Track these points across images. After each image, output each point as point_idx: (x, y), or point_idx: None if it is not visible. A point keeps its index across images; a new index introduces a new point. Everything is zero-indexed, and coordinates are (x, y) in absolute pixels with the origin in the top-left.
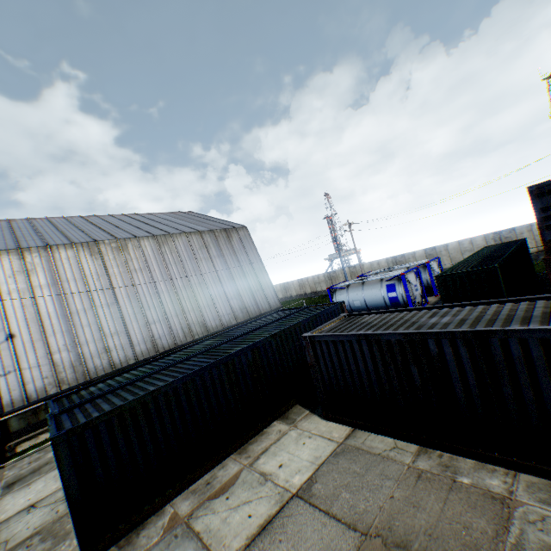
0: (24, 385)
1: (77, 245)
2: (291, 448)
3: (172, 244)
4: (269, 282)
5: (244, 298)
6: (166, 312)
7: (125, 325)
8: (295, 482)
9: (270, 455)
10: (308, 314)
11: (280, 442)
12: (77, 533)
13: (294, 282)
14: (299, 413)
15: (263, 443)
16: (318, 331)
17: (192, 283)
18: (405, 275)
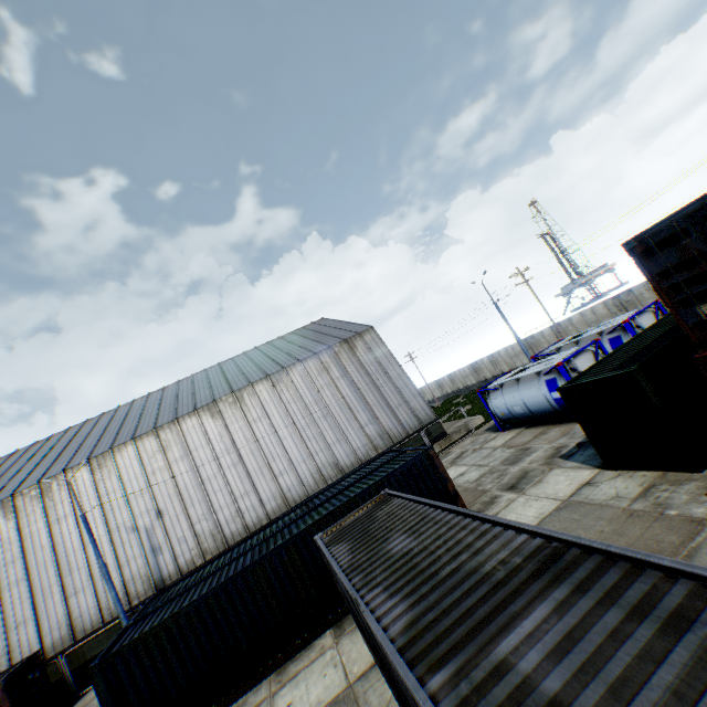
0: (176, 558)
1: (199, 411)
2: (311, 679)
3: (287, 380)
4: (414, 390)
5: (382, 420)
6: (292, 460)
7: (252, 483)
8: None
9: (292, 685)
10: (385, 473)
11: (310, 666)
12: None
13: (483, 361)
14: (353, 620)
15: (299, 663)
16: (335, 528)
17: (315, 419)
18: (570, 361)
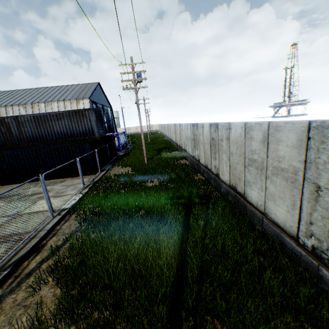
0: None
1: (20, 105)
2: None
3: (51, 106)
4: None
5: None
6: None
7: None
8: None
9: None
10: None
11: None
12: None
13: (162, 125)
14: None
15: None
16: None
17: None
18: None
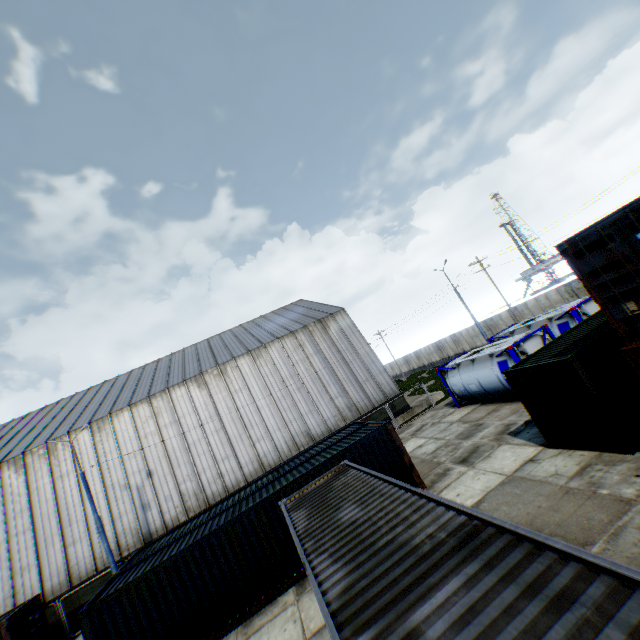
0: (162, 514)
1: (187, 382)
2: (273, 633)
3: (266, 355)
4: (380, 367)
5: (350, 393)
6: (268, 428)
7: (232, 448)
8: None
9: (256, 637)
10: (347, 444)
11: (273, 620)
12: None
13: (446, 340)
14: None
15: (264, 617)
16: (298, 495)
17: (290, 391)
18: (519, 345)
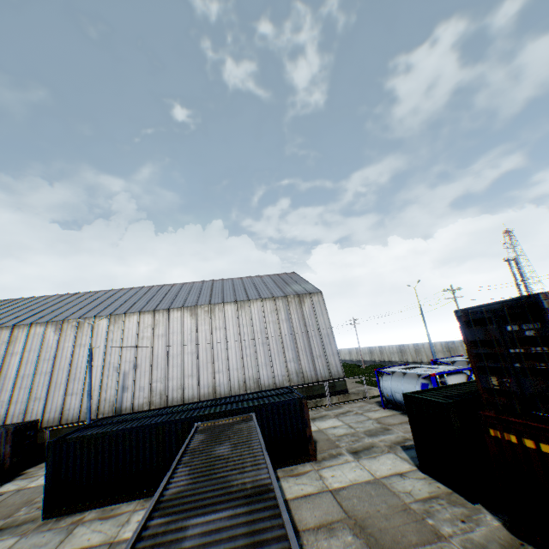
0: (134, 399)
1: (184, 309)
2: None
3: (248, 309)
4: (335, 349)
5: (302, 362)
6: (229, 365)
7: (198, 370)
8: (124, 535)
9: None
10: (268, 401)
11: None
12: (45, 498)
13: (409, 346)
14: None
15: None
16: (210, 423)
17: (256, 343)
18: (443, 376)
